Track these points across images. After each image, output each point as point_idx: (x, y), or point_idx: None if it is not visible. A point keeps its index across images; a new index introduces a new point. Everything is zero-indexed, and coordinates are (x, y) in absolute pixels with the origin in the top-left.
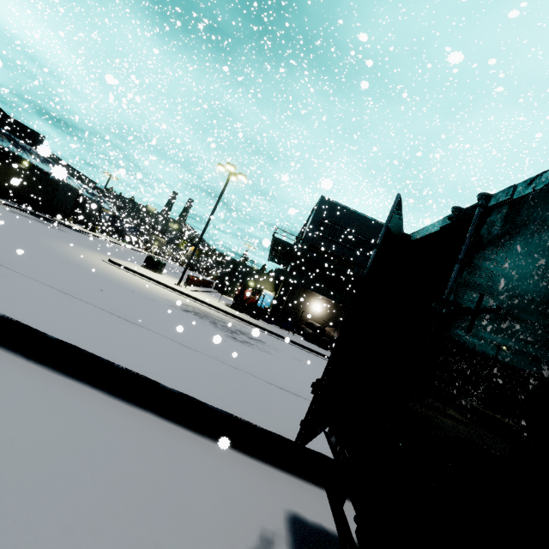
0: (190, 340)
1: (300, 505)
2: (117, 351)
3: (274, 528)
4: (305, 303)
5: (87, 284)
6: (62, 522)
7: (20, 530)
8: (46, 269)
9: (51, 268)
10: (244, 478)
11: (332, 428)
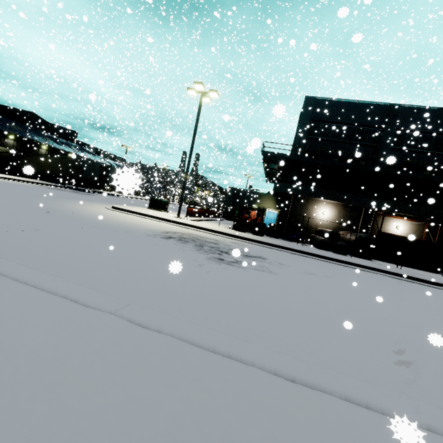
0: (129, 274)
1: None
2: None
3: None
4: (310, 211)
5: (33, 226)
6: None
7: None
8: None
9: None
10: None
11: None
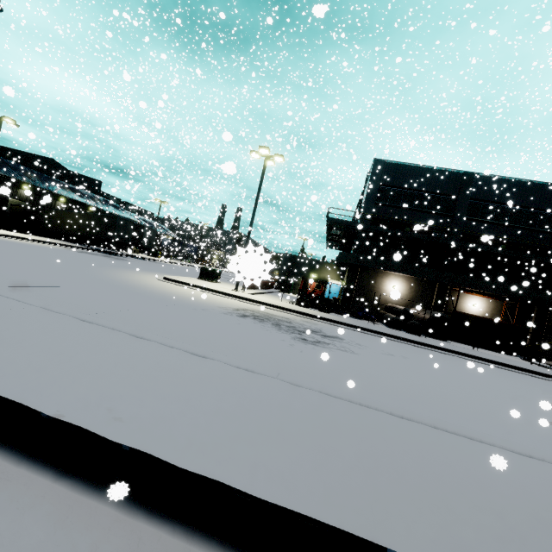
0: (244, 352)
1: None
2: (105, 399)
3: None
4: (379, 285)
5: (126, 304)
6: None
7: None
8: (82, 296)
9: (89, 294)
10: None
11: None
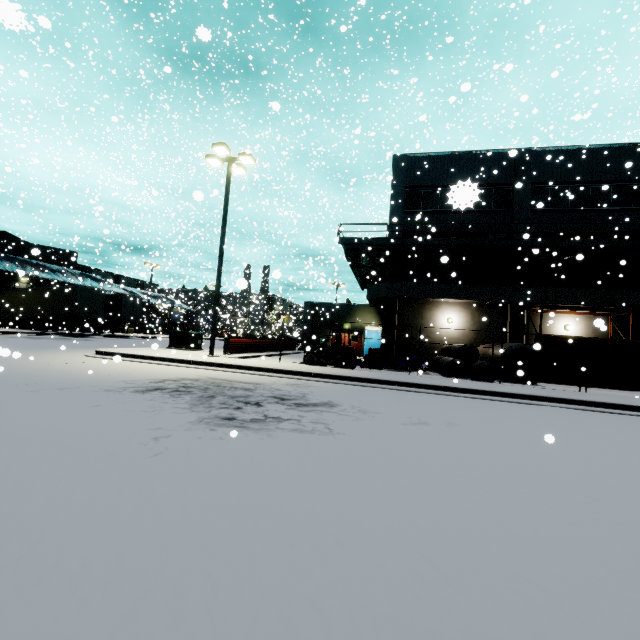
0: None
1: None
2: None
3: None
4: (429, 321)
5: None
6: None
7: None
8: None
9: None
10: None
11: None
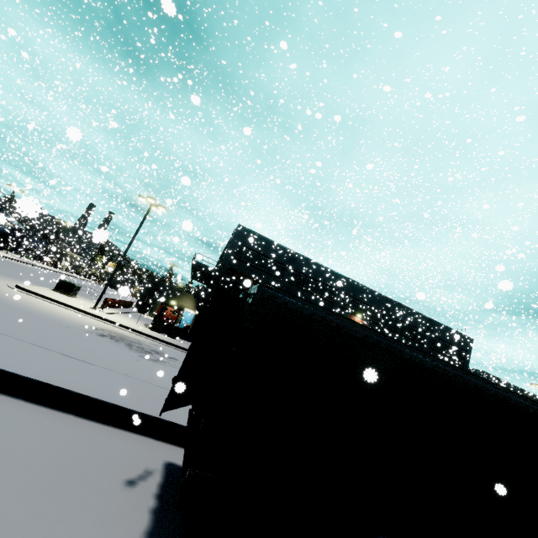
0: (105, 362)
1: (176, 458)
2: (45, 373)
3: (154, 467)
4: None
5: (0, 316)
6: (26, 464)
7: (4, 466)
8: None
9: None
10: (139, 446)
11: (192, 406)
